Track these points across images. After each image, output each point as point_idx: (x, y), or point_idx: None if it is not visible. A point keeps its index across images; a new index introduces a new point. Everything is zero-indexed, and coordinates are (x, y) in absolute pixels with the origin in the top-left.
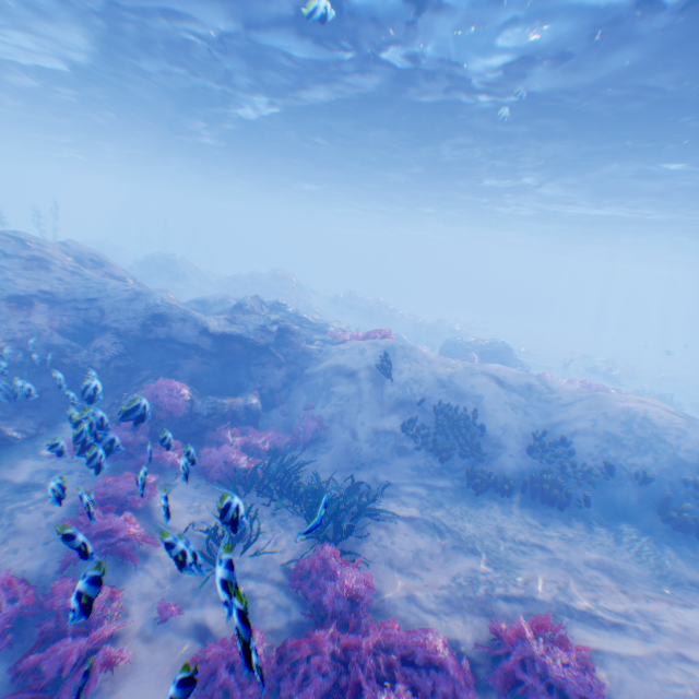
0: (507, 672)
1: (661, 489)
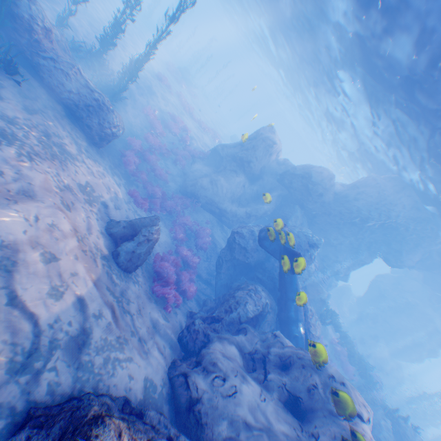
0: None
1: None
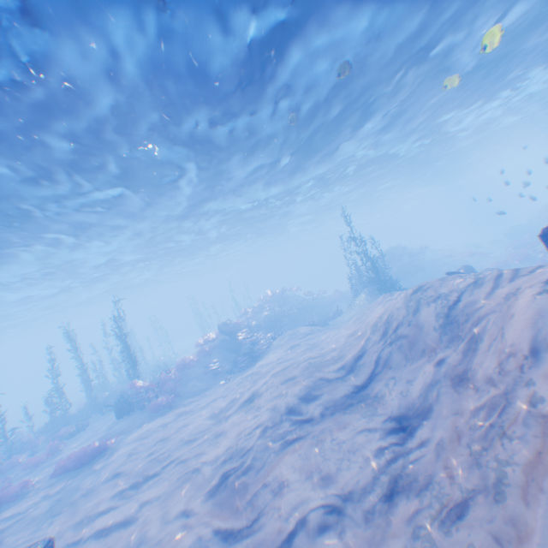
0: None
1: None
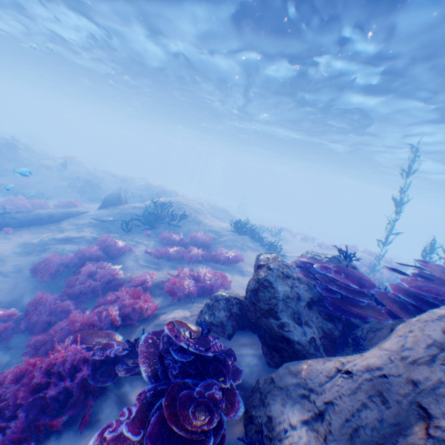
0: (60, 205)
1: (146, 199)
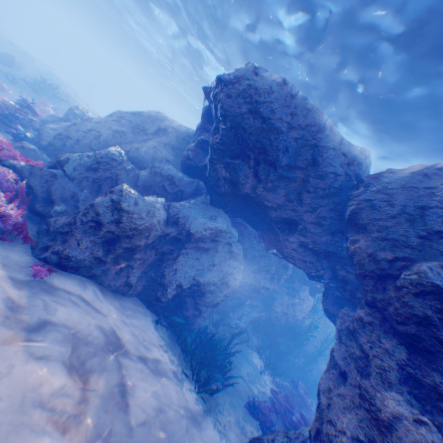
0: None
1: None
